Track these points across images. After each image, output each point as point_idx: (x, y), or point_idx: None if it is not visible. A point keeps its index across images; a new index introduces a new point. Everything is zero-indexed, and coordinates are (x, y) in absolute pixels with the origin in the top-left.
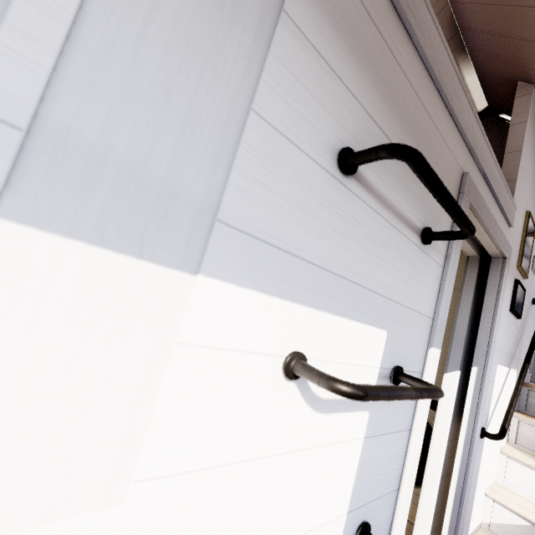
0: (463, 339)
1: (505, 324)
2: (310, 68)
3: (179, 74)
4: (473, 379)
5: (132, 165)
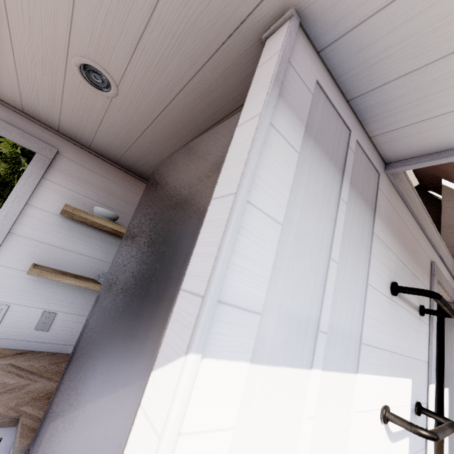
0: None
1: None
2: (381, 251)
3: (351, 282)
4: (447, 398)
5: (343, 330)
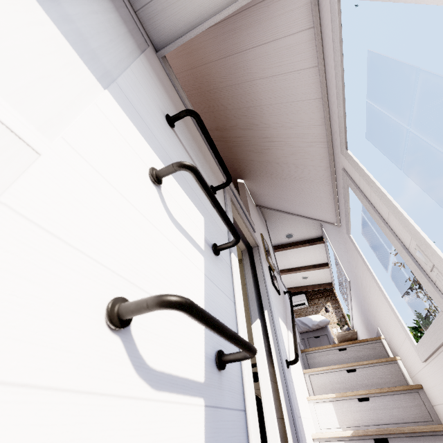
0: (254, 297)
1: (273, 291)
2: (151, 80)
3: (103, 33)
4: (267, 318)
5: (82, 33)
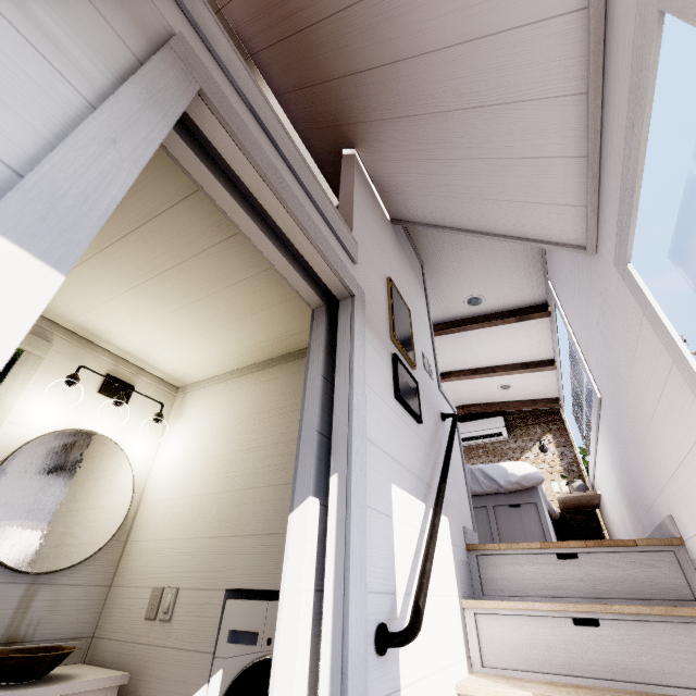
0: (315, 432)
1: (390, 415)
2: None
3: None
4: (334, 500)
5: None
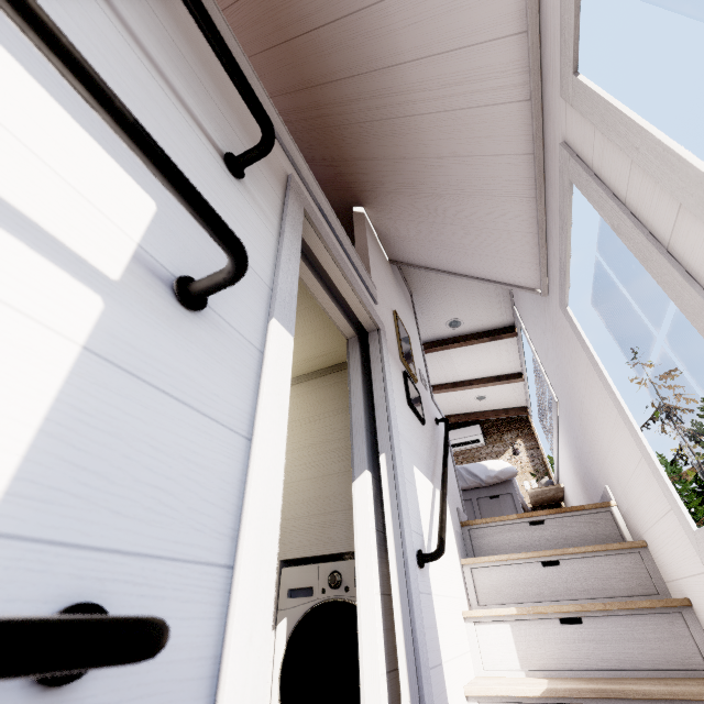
0: (363, 427)
1: (407, 417)
2: None
3: None
4: (385, 470)
5: None
